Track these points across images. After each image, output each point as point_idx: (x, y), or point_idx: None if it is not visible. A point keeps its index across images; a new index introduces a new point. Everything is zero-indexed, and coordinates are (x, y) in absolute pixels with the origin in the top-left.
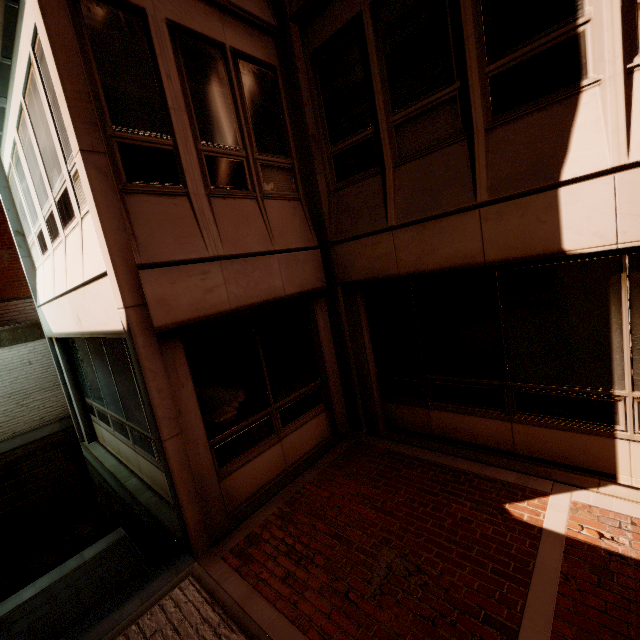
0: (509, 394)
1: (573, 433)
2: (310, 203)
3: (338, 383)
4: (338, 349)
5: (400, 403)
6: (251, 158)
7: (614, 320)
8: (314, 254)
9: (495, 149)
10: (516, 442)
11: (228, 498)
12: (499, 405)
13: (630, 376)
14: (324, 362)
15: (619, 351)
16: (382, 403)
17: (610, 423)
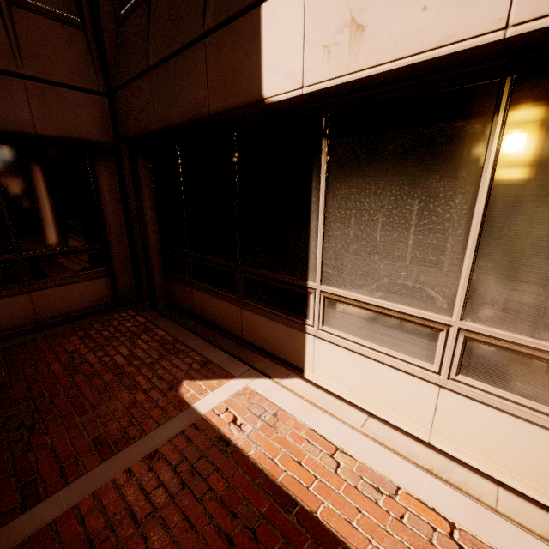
0: (240, 278)
1: (279, 324)
2: (97, 37)
3: (126, 252)
4: (126, 216)
5: (175, 280)
6: None
7: (314, 199)
8: (96, 100)
9: None
10: (243, 328)
11: None
12: (234, 289)
13: (320, 267)
14: (105, 226)
15: (315, 237)
16: (165, 278)
17: (303, 317)
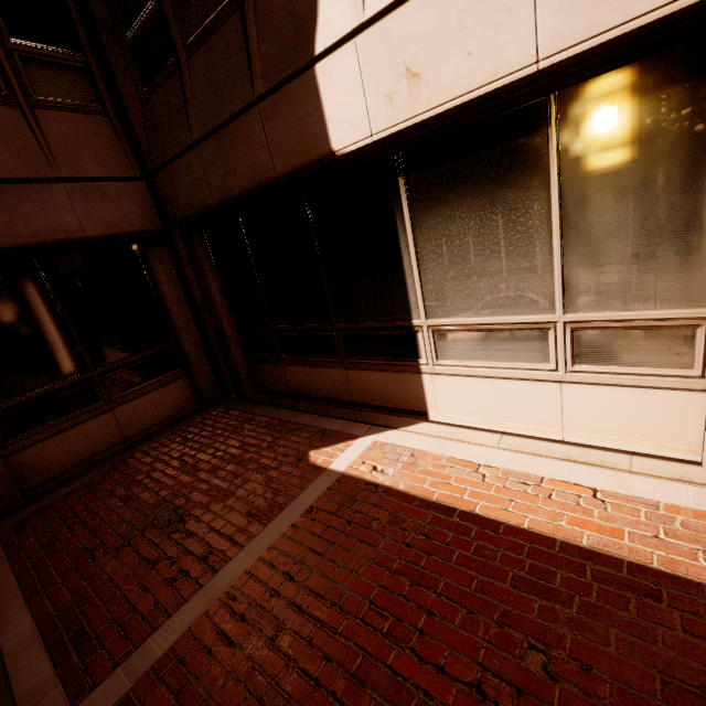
0: (339, 338)
1: (391, 373)
2: (121, 119)
3: (198, 346)
4: (191, 306)
5: (261, 362)
6: (0, 47)
7: (402, 238)
8: (135, 187)
9: (262, 19)
10: (353, 390)
11: (29, 473)
12: (334, 352)
13: (422, 302)
14: (172, 321)
15: (411, 274)
16: (248, 365)
17: (416, 357)
